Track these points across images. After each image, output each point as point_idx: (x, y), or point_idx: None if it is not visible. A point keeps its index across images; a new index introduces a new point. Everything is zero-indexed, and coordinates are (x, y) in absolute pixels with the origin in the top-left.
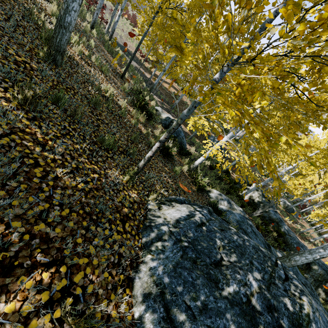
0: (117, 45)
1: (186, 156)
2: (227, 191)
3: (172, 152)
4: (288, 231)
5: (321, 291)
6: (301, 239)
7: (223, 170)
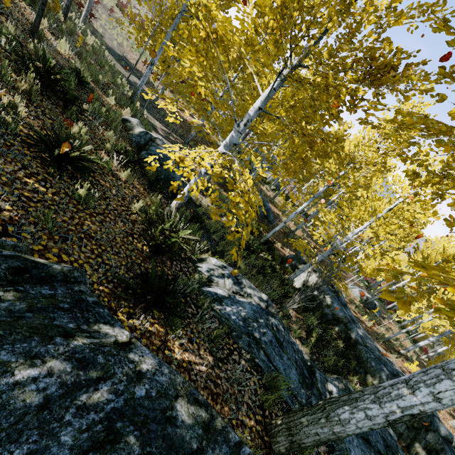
0: (108, 50)
1: (164, 194)
2: (260, 269)
3: (121, 180)
4: (363, 338)
5: (420, 449)
6: (385, 351)
7: (263, 239)
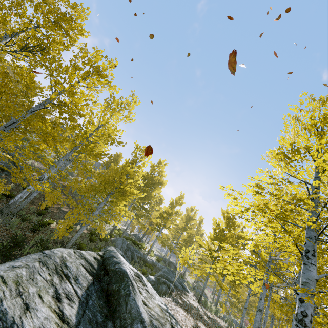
0: None
1: None
2: None
3: None
4: None
5: None
6: None
7: None
